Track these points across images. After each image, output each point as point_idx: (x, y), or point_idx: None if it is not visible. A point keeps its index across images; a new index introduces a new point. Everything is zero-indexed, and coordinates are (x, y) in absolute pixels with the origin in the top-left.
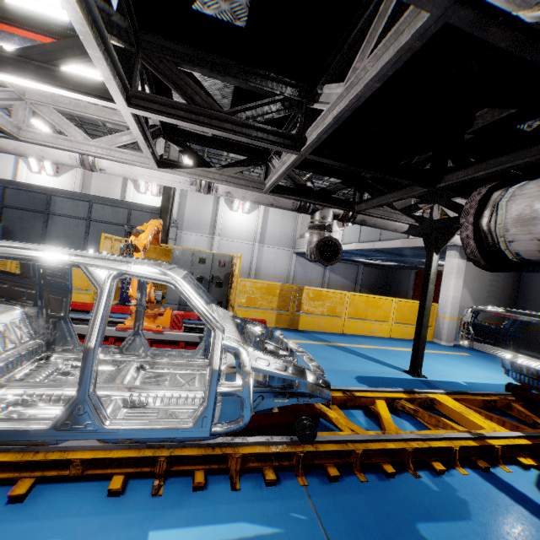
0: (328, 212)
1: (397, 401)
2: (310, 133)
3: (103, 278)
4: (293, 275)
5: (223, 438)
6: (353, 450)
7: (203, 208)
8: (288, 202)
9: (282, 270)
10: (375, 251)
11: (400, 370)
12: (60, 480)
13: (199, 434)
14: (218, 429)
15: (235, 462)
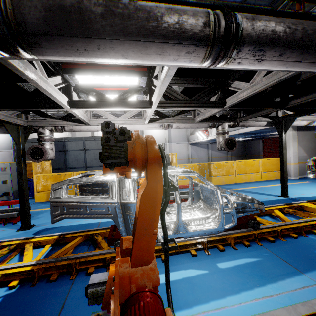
0: (225, 125)
1: (284, 209)
2: (228, 100)
3: (174, 177)
4: (191, 156)
5: (222, 232)
6: (276, 230)
7: None
8: (206, 125)
9: (184, 155)
10: (239, 135)
11: (276, 196)
12: (171, 255)
13: (220, 229)
14: (226, 226)
15: (232, 240)
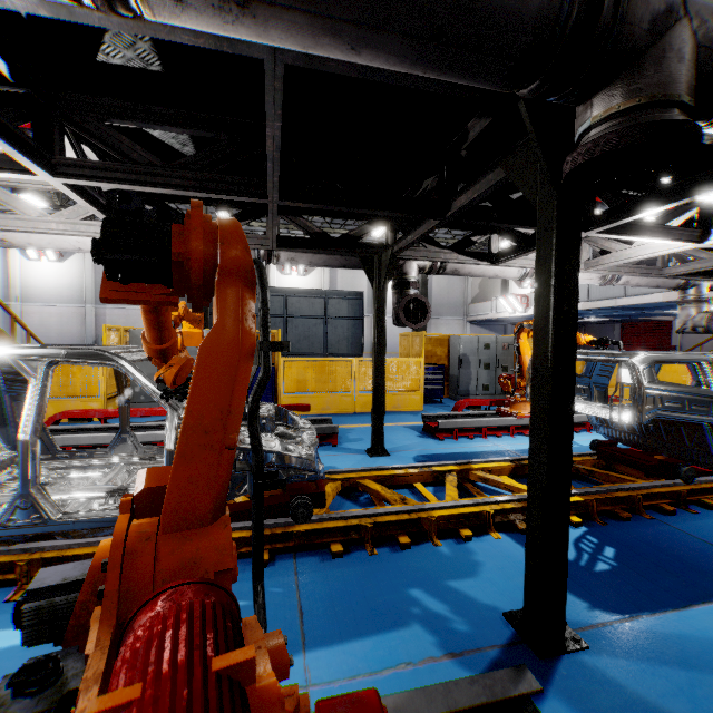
0: (705, 285)
1: None
2: None
3: None
4: None
5: None
6: None
7: (357, 283)
8: (673, 282)
9: None
10: (607, 309)
11: None
12: None
13: None
14: None
15: None
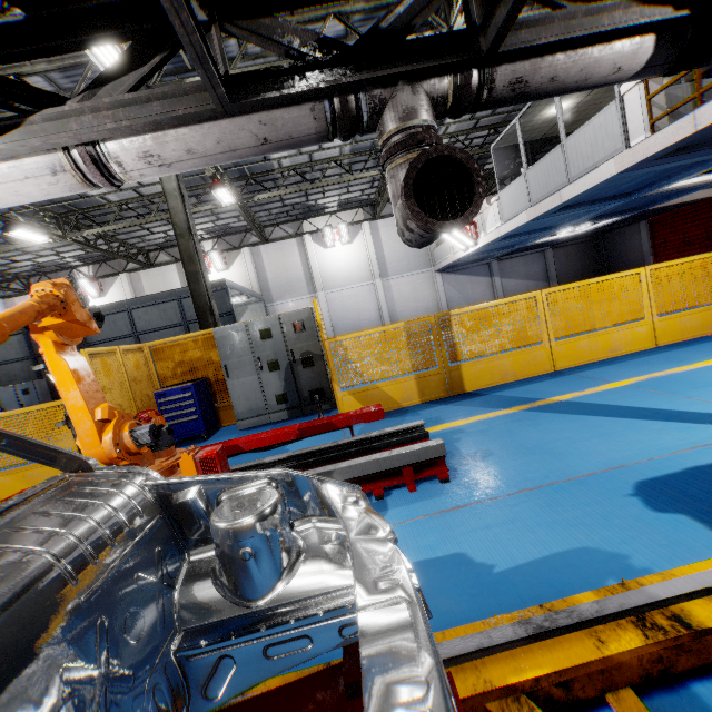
0: (412, 95)
1: None
2: None
3: None
4: (446, 304)
5: None
6: None
7: (288, 261)
8: (301, 116)
9: (427, 303)
10: (565, 210)
11: None
12: None
13: None
14: None
15: None
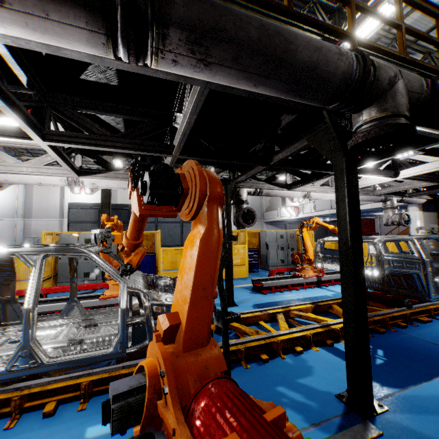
0: (395, 199)
1: None
2: None
3: None
4: None
5: None
6: None
7: None
8: (379, 198)
9: None
10: None
11: None
12: None
13: None
14: None
15: None
